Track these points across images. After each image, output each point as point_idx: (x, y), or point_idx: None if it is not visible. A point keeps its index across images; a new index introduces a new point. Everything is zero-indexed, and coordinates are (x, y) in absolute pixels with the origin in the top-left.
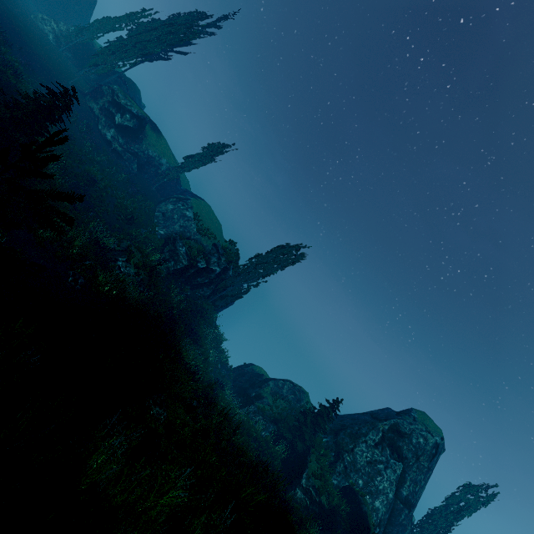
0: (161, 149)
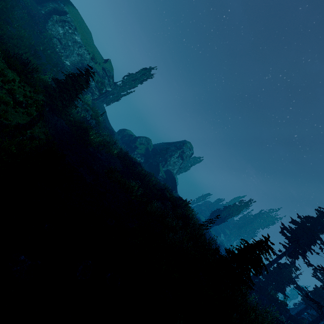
0: None
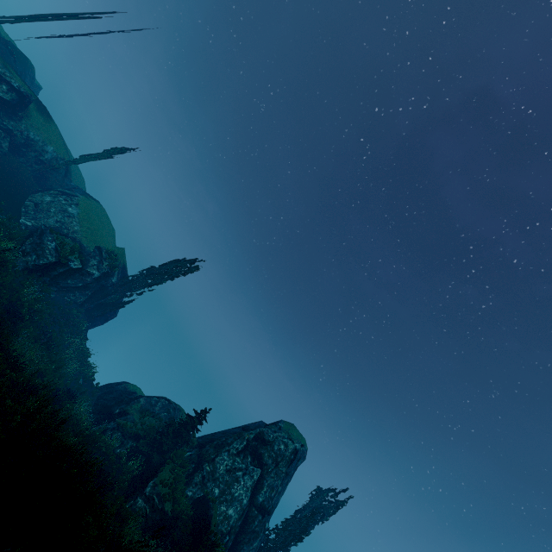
0: (48, 135)
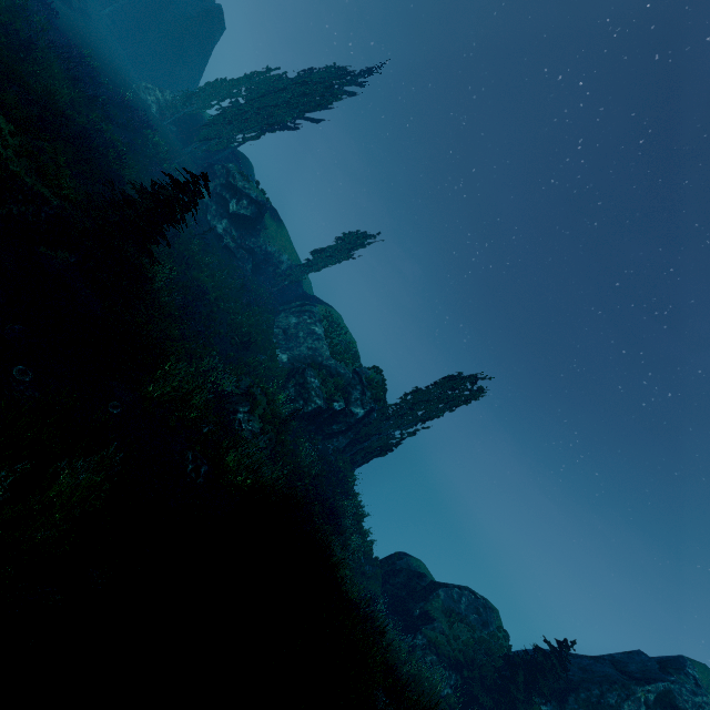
0: (282, 242)
